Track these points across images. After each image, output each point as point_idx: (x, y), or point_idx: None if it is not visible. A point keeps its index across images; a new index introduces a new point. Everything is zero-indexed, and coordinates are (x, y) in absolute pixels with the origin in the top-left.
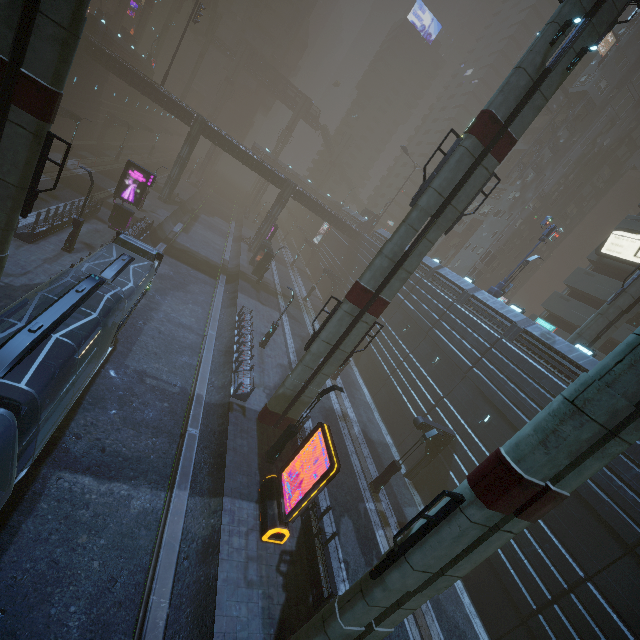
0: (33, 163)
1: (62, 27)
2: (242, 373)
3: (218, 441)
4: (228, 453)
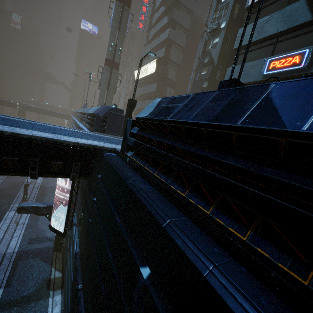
0: None
1: None
2: None
3: None
4: None
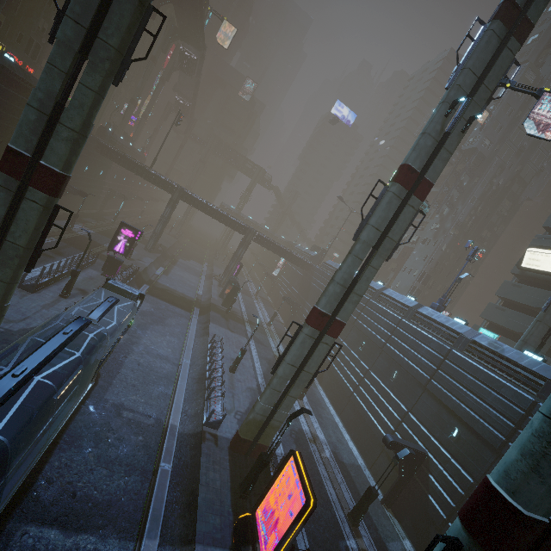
0: (41, 228)
1: (75, 131)
2: (214, 400)
3: (190, 476)
4: (200, 489)
